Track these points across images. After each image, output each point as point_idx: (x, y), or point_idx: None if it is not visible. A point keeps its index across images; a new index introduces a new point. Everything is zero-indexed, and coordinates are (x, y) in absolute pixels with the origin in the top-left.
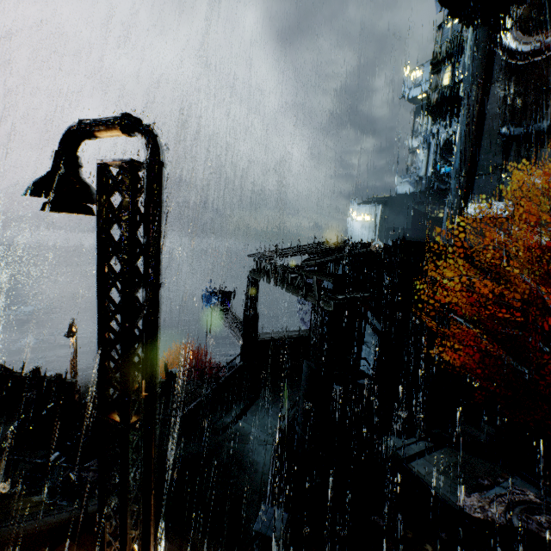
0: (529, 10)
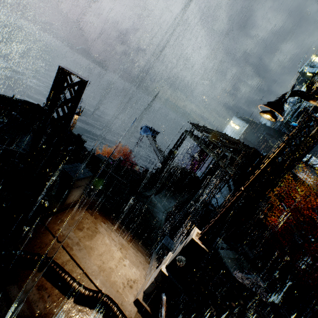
0: None
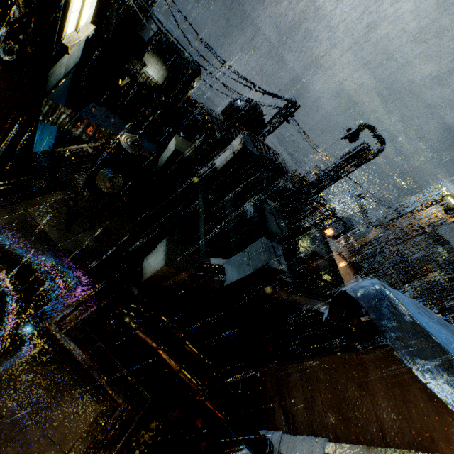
0: None
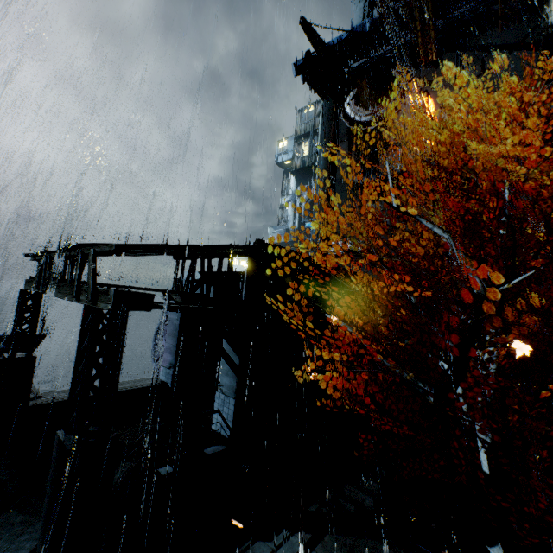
0: (361, 93)
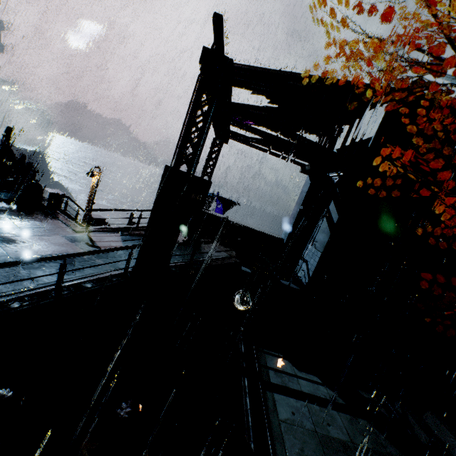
0: None
